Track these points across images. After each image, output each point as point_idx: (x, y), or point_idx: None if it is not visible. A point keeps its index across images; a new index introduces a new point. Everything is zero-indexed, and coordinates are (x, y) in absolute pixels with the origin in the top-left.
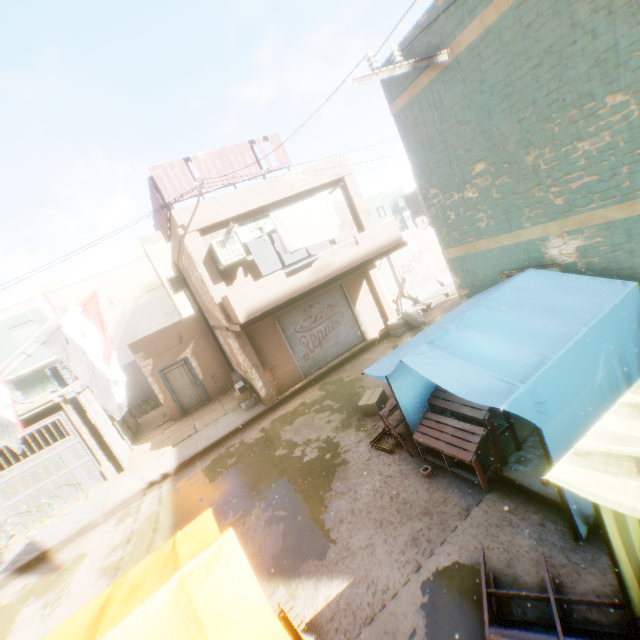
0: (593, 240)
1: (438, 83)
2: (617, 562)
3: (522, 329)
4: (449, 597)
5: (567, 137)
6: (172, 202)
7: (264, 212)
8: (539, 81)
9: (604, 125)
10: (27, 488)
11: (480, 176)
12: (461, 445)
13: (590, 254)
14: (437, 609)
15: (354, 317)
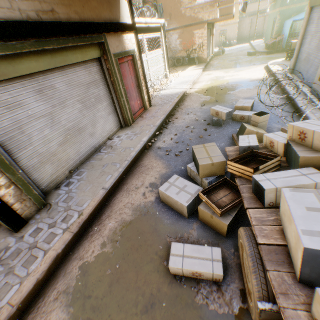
0: None
1: None
2: None
3: None
4: None
5: None
6: None
7: None
8: None
9: None
10: (154, 66)
11: None
12: None
13: None
14: None
15: (210, 45)
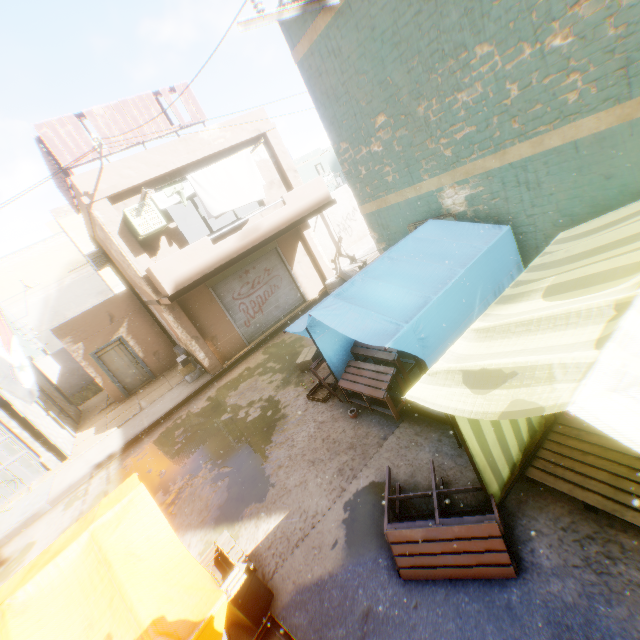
0: (478, 189)
1: (334, 29)
2: (473, 456)
3: (416, 276)
4: (365, 510)
5: (450, 89)
6: (68, 167)
7: (182, 174)
8: (422, 30)
9: (477, 76)
10: None
11: (382, 129)
12: (376, 385)
13: (477, 202)
14: (355, 521)
15: (292, 279)
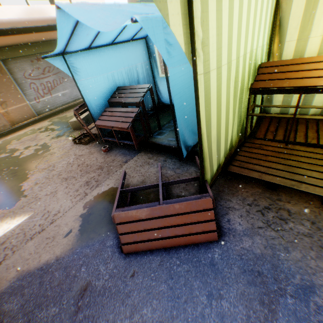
0: None
1: None
2: (202, 140)
3: None
4: (101, 207)
5: None
6: None
7: None
8: None
9: None
10: None
11: None
12: (124, 120)
13: None
14: (91, 215)
15: None
